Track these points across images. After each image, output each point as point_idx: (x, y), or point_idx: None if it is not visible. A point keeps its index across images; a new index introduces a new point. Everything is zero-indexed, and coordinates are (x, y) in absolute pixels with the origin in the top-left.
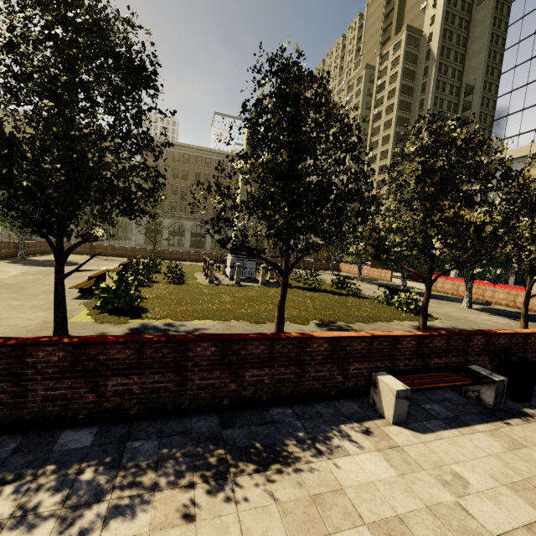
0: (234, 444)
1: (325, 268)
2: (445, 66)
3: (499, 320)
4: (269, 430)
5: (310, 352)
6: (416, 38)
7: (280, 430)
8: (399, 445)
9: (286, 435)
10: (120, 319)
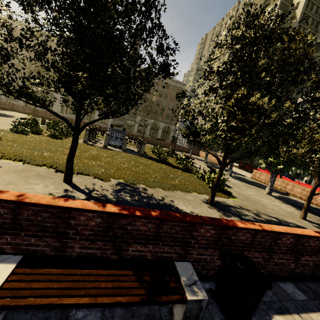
0: None
1: (189, 152)
2: (303, 28)
3: (286, 208)
4: None
5: None
6: (287, 5)
7: None
8: None
9: None
10: None
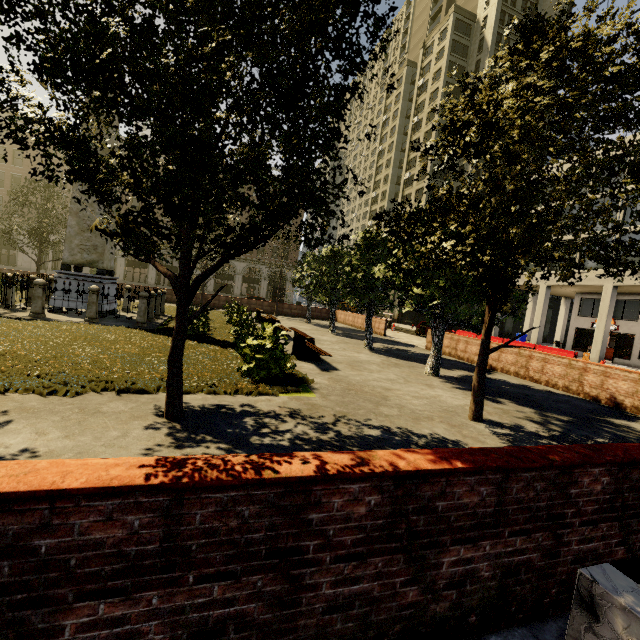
0: None
1: (315, 316)
2: None
3: (454, 398)
4: None
5: None
6: (467, 23)
7: None
8: None
9: None
10: None
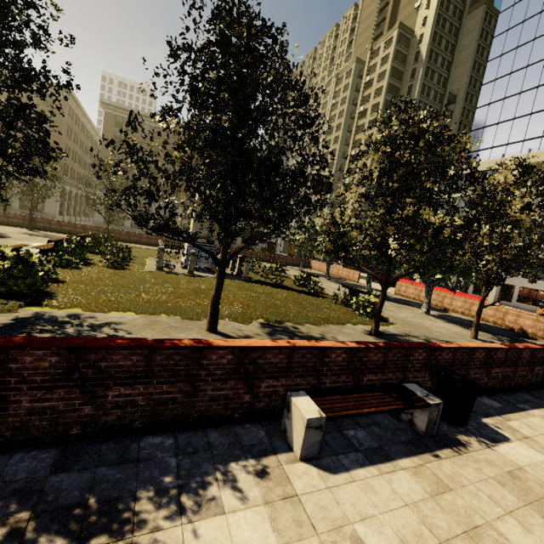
0: (54, 500)
1: (296, 264)
2: (432, 71)
3: (453, 328)
4: (124, 473)
5: (207, 365)
6: (407, 37)
7: (140, 472)
8: (297, 494)
9: (145, 482)
10: (8, 305)
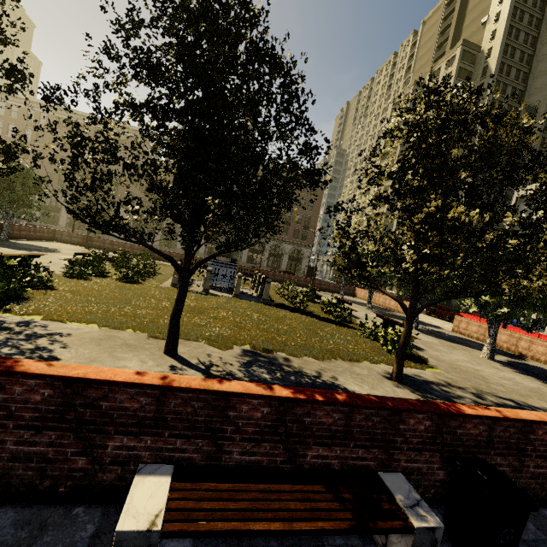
0: None
1: (338, 291)
2: (503, 84)
3: (526, 381)
4: None
5: (4, 401)
6: (473, 53)
7: None
8: None
9: None
10: None
